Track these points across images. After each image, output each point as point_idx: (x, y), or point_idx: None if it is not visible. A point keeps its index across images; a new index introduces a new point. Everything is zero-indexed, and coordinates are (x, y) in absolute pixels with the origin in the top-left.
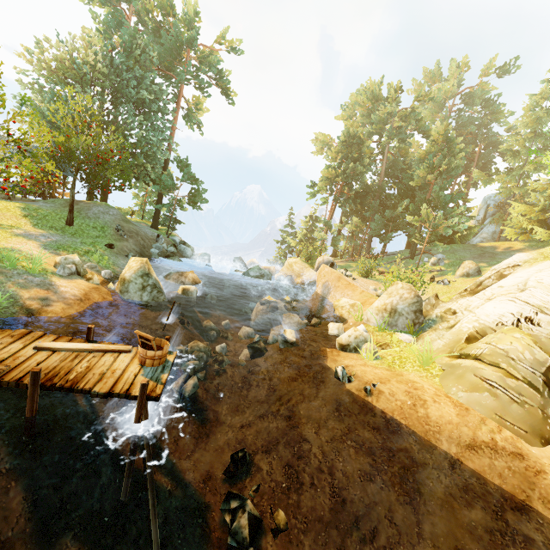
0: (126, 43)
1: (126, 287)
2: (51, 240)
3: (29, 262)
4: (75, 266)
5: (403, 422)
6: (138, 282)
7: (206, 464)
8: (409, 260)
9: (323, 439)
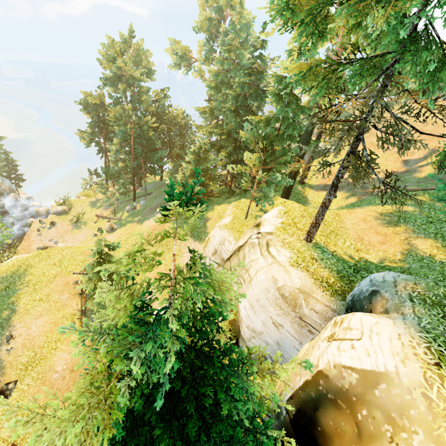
0: None
1: None
2: None
3: None
4: None
5: None
6: None
7: None
8: (131, 202)
9: None
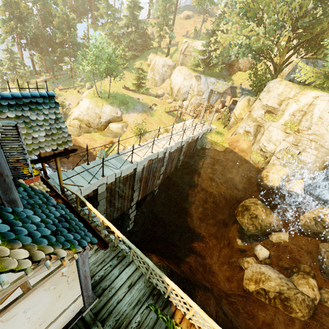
0: None
1: None
2: None
3: None
4: None
5: None
6: None
7: None
8: (72, 79)
9: None
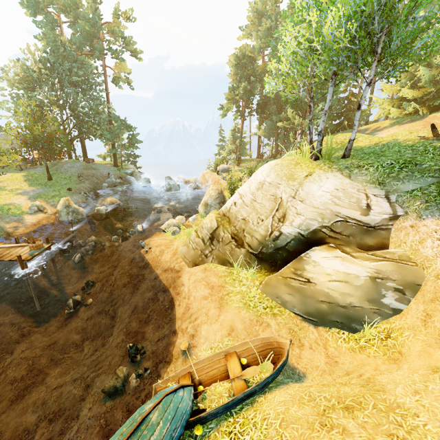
0: (53, 46)
1: (60, 214)
2: (36, 193)
3: (16, 209)
4: (36, 208)
5: (151, 263)
6: (65, 211)
7: (79, 287)
8: None
9: (119, 274)
